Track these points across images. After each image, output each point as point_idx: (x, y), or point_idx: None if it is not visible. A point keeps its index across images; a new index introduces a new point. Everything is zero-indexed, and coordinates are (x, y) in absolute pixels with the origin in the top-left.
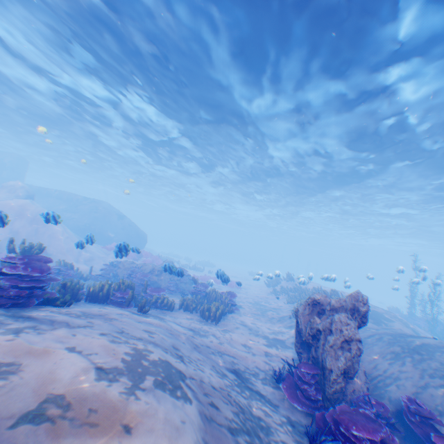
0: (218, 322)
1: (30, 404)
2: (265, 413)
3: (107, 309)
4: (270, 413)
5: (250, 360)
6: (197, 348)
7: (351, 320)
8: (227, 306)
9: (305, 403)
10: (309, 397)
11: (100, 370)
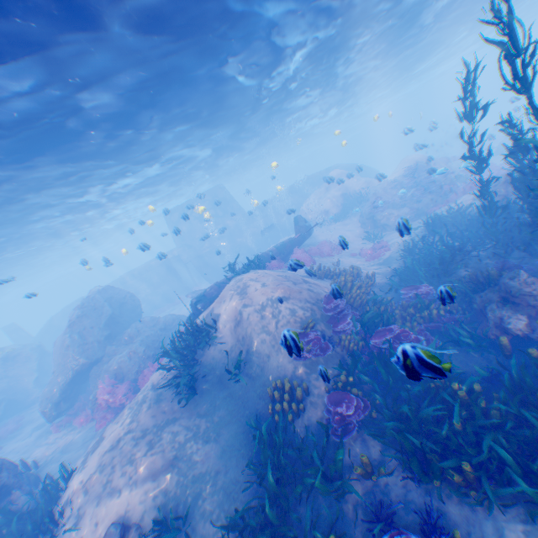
0: None
1: None
2: None
3: None
4: None
5: None
6: None
7: None
8: None
9: None
10: None
11: None
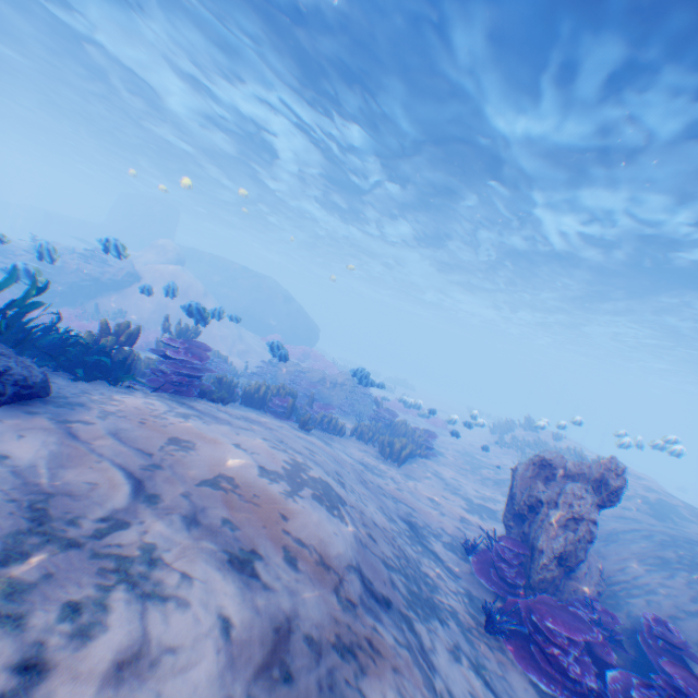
0: (400, 465)
1: (208, 474)
2: (436, 573)
3: (265, 417)
4: (443, 576)
5: (434, 518)
6: (365, 484)
7: (588, 493)
8: (418, 446)
9: (496, 583)
10: (502, 578)
11: (260, 467)
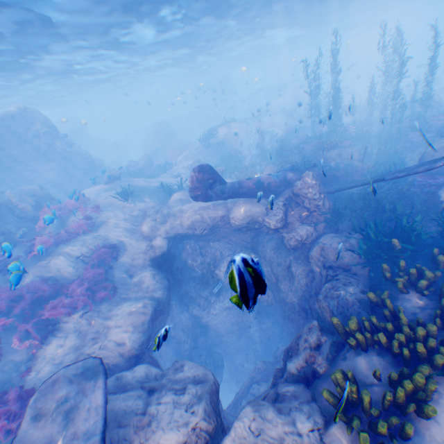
0: None
1: None
2: None
3: None
4: None
5: None
6: None
7: None
8: None
9: None
10: None
11: None
